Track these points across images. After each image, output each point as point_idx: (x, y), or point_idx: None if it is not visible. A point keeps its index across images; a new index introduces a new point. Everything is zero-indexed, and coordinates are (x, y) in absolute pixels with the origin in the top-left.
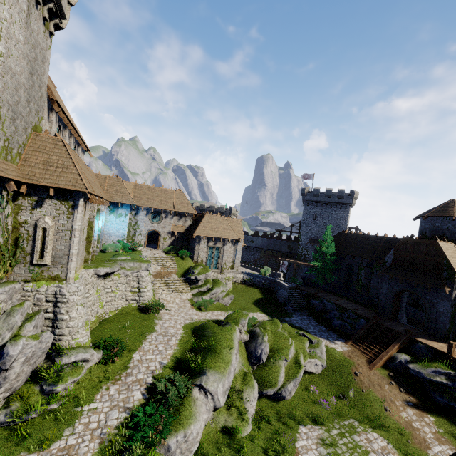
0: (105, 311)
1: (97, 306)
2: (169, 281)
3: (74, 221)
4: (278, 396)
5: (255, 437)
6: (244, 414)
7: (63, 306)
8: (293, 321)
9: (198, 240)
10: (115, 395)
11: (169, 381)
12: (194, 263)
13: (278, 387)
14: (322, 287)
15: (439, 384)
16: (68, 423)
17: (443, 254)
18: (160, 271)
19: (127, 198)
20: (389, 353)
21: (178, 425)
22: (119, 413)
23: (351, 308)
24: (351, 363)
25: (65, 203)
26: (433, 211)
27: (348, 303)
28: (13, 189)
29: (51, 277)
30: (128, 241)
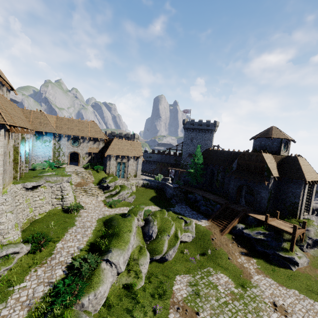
0: (34, 214)
1: (27, 211)
2: (87, 189)
3: None
4: (163, 259)
5: (146, 288)
6: (139, 274)
7: None
8: (176, 209)
9: (109, 158)
10: (41, 274)
11: (84, 259)
12: (106, 174)
13: (163, 253)
14: (195, 186)
15: (259, 240)
16: (1, 300)
17: (265, 161)
18: (80, 182)
19: (50, 128)
20: (233, 224)
21: (90, 289)
22: (44, 287)
23: (212, 198)
24: (210, 232)
25: None
26: (261, 134)
27: (211, 195)
28: None
29: None
30: (54, 161)
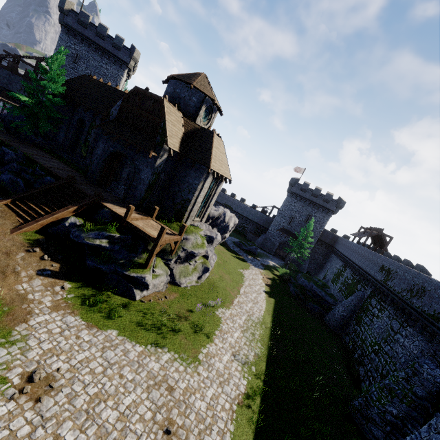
0: None
1: None
2: None
3: None
4: None
5: None
6: None
7: None
8: None
9: None
10: None
11: None
12: None
13: None
14: (30, 138)
15: (98, 248)
16: None
17: (164, 115)
18: None
19: None
20: (55, 215)
21: None
22: None
23: (50, 166)
24: None
25: None
26: (181, 75)
27: (56, 162)
28: None
29: None
30: None
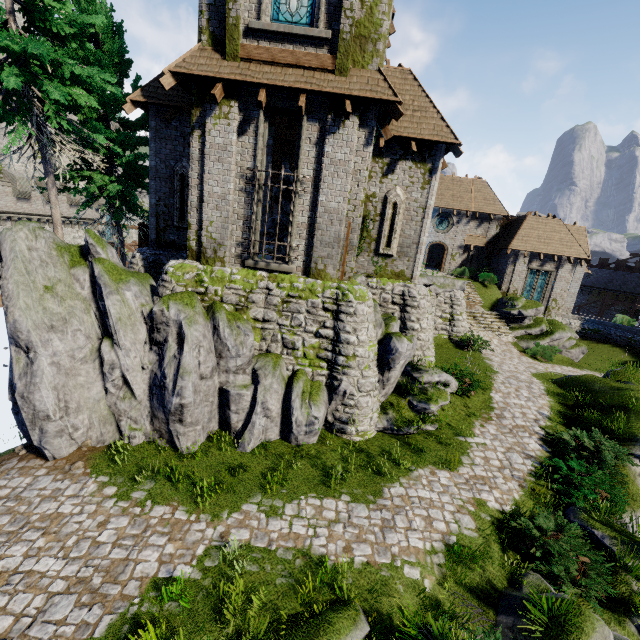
0: None
1: None
2: (477, 314)
3: (429, 193)
4: None
5: None
6: None
7: (412, 311)
8: None
9: (513, 258)
10: (498, 435)
11: (576, 439)
12: (501, 294)
13: None
14: None
15: None
16: (458, 451)
17: None
18: None
19: None
20: None
21: (631, 501)
22: (522, 459)
23: None
24: None
25: (420, 166)
26: None
27: None
28: (390, 135)
29: (395, 273)
30: None
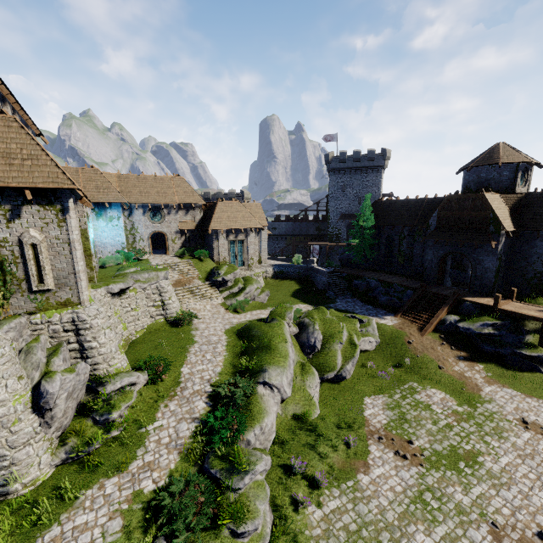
0: (130, 333)
1: (120, 328)
2: (194, 288)
3: (69, 230)
4: (338, 378)
5: (325, 417)
6: (311, 399)
7: (87, 333)
8: (339, 306)
9: (215, 235)
10: (176, 409)
11: (230, 385)
12: (215, 263)
13: (338, 369)
14: (362, 266)
15: (487, 335)
16: (137, 445)
17: (489, 206)
18: (179, 279)
19: (115, 195)
20: (439, 317)
21: (252, 421)
22: (188, 424)
23: (396, 281)
24: (403, 333)
25: (50, 208)
26: (478, 160)
27: (392, 277)
28: None
29: (61, 303)
30: (129, 251)
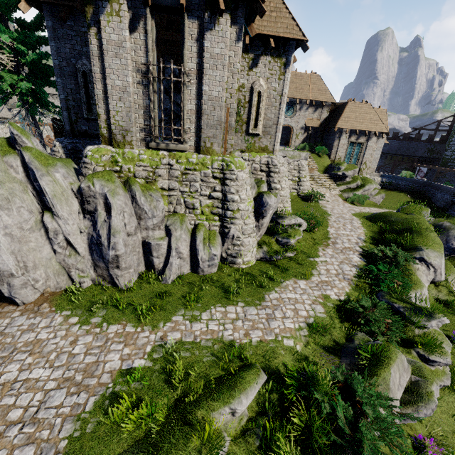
0: None
1: None
2: (315, 177)
3: (284, 83)
4: None
5: None
6: (454, 293)
7: (275, 175)
8: None
9: (338, 134)
10: (334, 255)
11: (381, 252)
12: (330, 161)
13: None
14: None
15: None
16: (310, 267)
17: None
18: None
19: None
20: None
21: (413, 285)
22: (349, 267)
23: None
24: None
25: (277, 60)
26: None
27: None
28: (255, 32)
29: (261, 148)
30: None
